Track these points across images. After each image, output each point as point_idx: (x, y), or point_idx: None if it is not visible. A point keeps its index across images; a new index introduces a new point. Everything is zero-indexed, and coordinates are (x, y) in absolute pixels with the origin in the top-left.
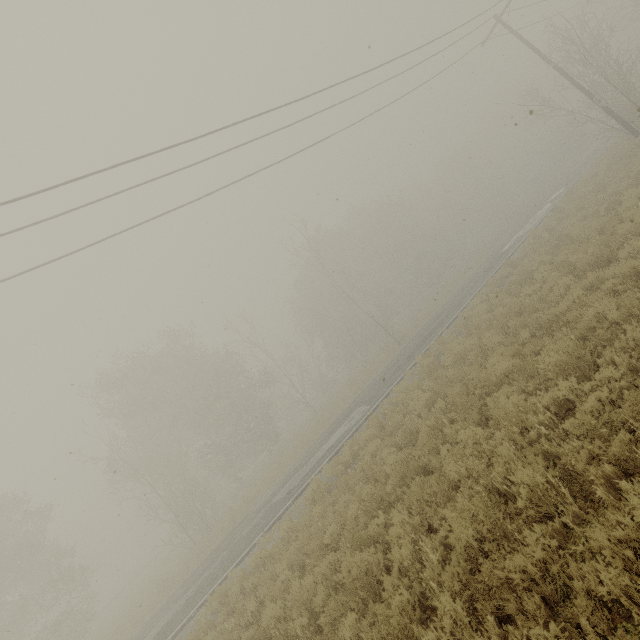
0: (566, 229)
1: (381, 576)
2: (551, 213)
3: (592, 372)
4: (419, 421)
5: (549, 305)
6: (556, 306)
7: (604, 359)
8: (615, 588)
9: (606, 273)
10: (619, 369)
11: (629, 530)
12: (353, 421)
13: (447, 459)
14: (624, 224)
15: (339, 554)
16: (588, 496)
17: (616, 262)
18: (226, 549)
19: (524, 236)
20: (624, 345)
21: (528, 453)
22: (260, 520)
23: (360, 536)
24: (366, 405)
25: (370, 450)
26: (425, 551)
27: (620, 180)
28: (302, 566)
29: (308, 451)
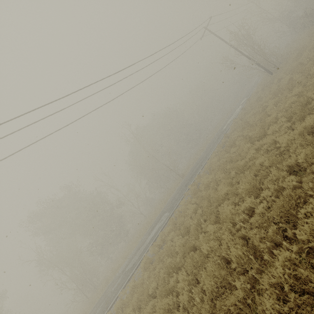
0: (247, 119)
1: (174, 313)
2: (242, 110)
3: (260, 192)
4: (191, 220)
5: (242, 157)
6: (245, 158)
7: (264, 185)
8: (273, 310)
9: (263, 141)
10: (270, 190)
11: (277, 278)
12: (162, 221)
13: (202, 242)
14: (268, 118)
15: (156, 299)
16: (263, 257)
17: (267, 136)
18: (104, 300)
19: (231, 121)
20: (271, 179)
21: (235, 238)
22: (120, 281)
23: (164, 289)
24: (168, 212)
25: (170, 238)
26: (195, 294)
27: (267, 95)
28: (140, 307)
29: (142, 239)
